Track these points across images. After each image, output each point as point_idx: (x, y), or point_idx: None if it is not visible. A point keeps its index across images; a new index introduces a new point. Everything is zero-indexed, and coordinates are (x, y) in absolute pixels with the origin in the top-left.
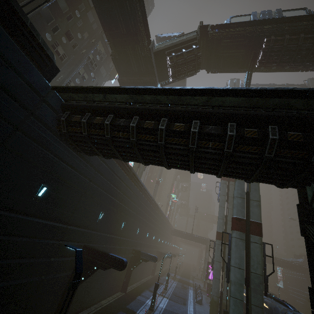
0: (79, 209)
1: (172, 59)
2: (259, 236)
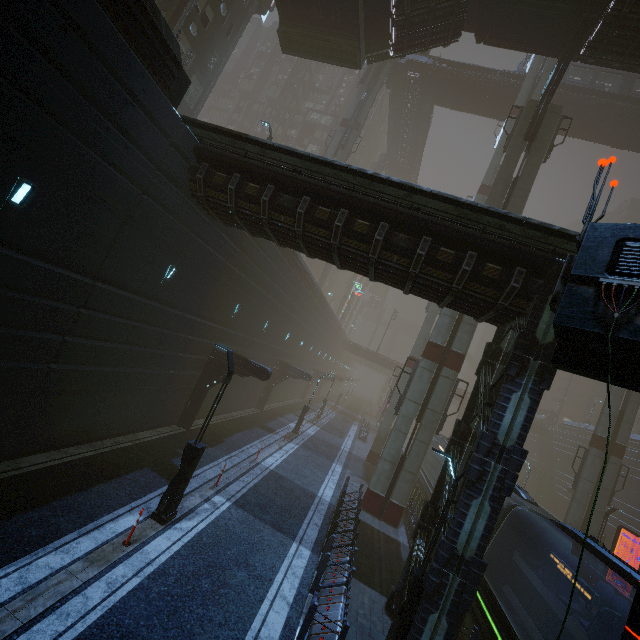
0: (211, 298)
1: (403, 7)
2: (455, 371)
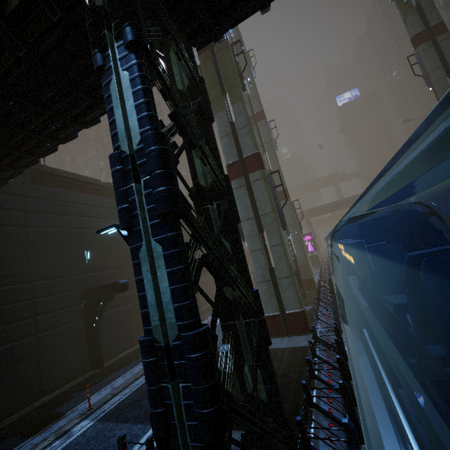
0: (37, 262)
1: None
2: (258, 170)
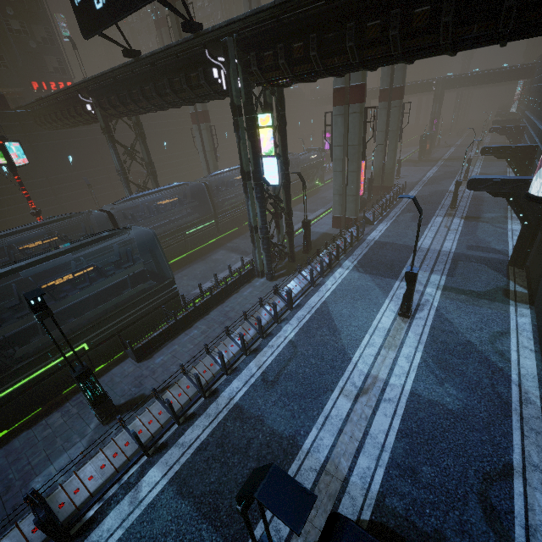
0: (104, 155)
1: None
2: (204, 123)
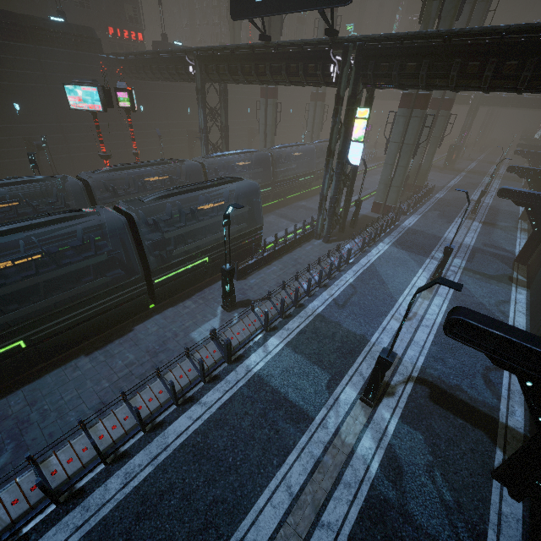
0: (169, 111)
1: None
2: (272, 99)
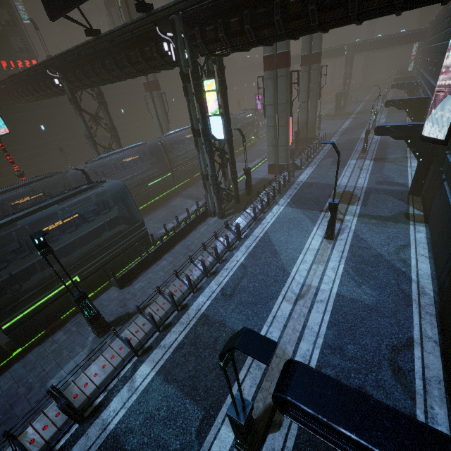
0: (71, 123)
1: None
2: (155, 91)
